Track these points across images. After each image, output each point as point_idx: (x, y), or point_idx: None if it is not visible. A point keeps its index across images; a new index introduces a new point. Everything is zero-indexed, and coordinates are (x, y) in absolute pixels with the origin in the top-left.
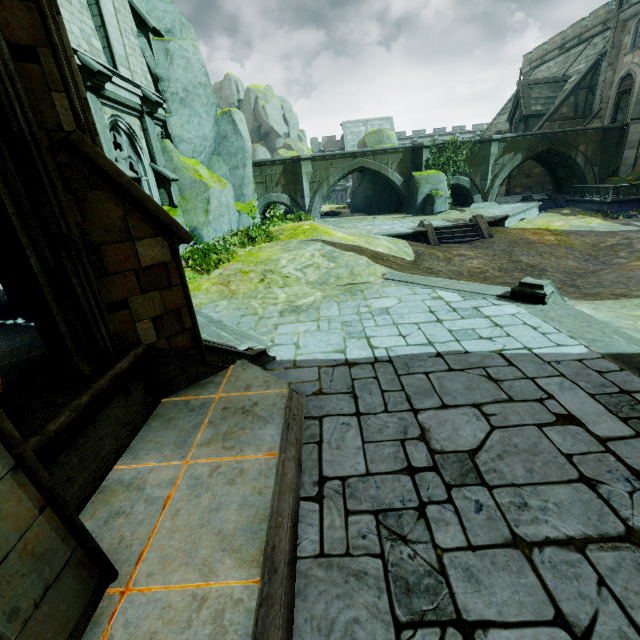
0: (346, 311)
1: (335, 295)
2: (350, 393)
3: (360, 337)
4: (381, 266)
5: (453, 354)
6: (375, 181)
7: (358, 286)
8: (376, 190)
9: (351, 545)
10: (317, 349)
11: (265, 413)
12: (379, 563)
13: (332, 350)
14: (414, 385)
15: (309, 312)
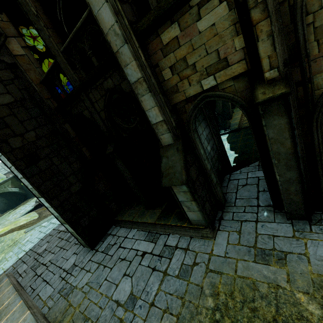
0: (15, 250)
1: (9, 250)
2: (22, 262)
3: (22, 252)
4: (23, 229)
5: (44, 237)
6: (4, 196)
7: (17, 241)
8: (8, 198)
9: (27, 273)
10: (10, 264)
11: (1, 279)
12: (32, 270)
13: (14, 260)
14: (36, 249)
15: (2, 261)
